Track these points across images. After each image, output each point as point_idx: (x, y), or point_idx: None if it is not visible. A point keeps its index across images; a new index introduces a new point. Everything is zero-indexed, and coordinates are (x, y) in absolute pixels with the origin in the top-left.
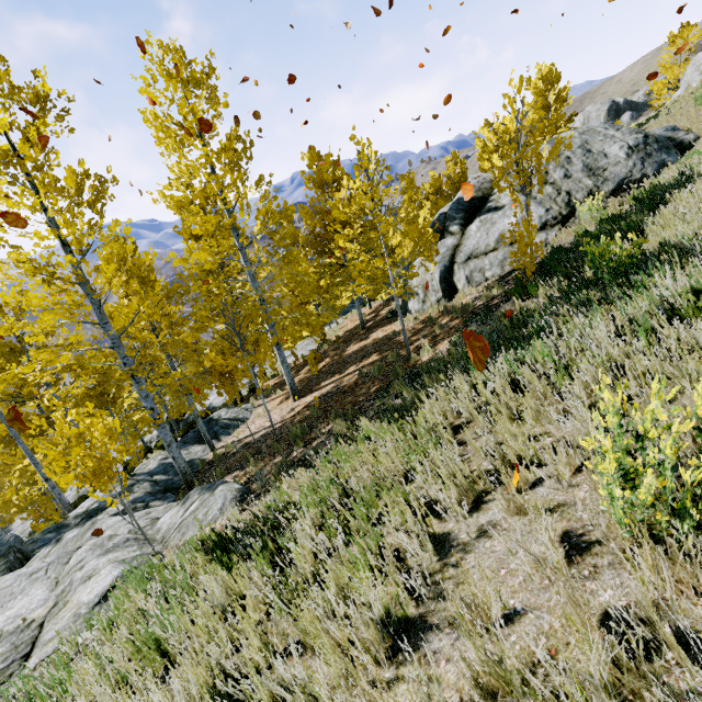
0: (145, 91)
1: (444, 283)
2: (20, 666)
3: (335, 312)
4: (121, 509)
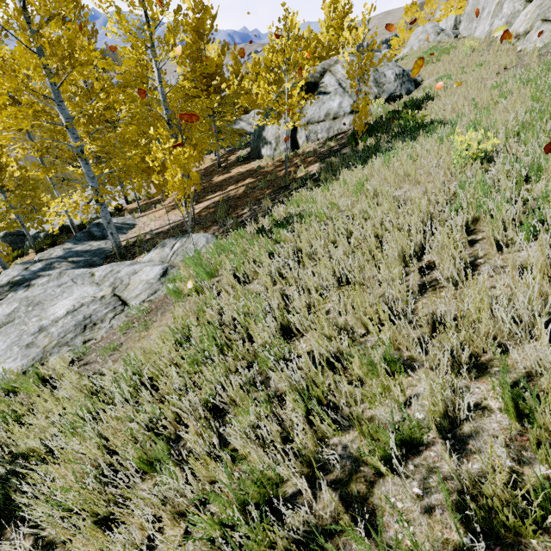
0: None
1: (291, 138)
2: (124, 307)
3: None
4: None
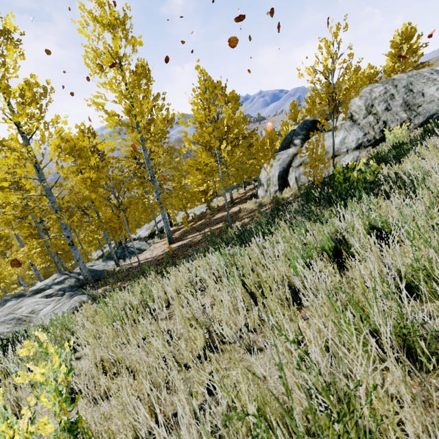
0: (81, 31)
1: (281, 180)
2: None
3: (226, 189)
4: (51, 292)
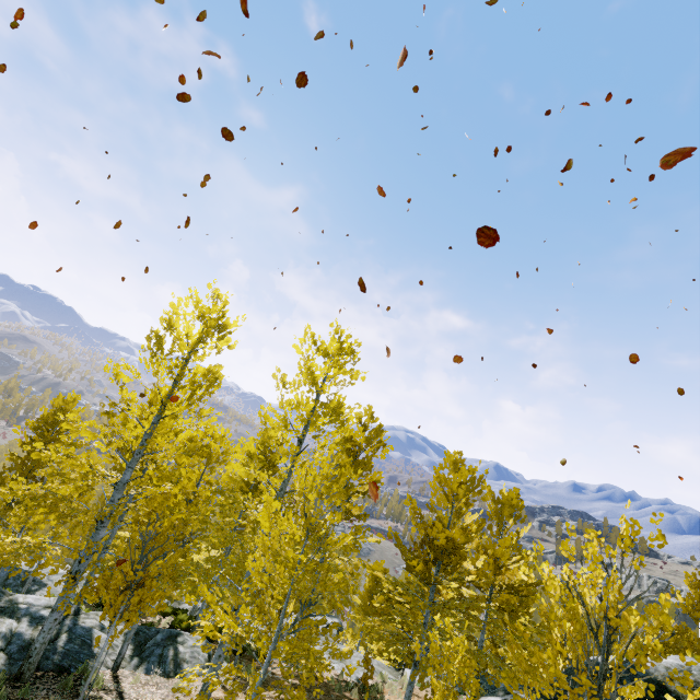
0: (296, 346)
1: None
2: None
3: None
4: (1, 629)
